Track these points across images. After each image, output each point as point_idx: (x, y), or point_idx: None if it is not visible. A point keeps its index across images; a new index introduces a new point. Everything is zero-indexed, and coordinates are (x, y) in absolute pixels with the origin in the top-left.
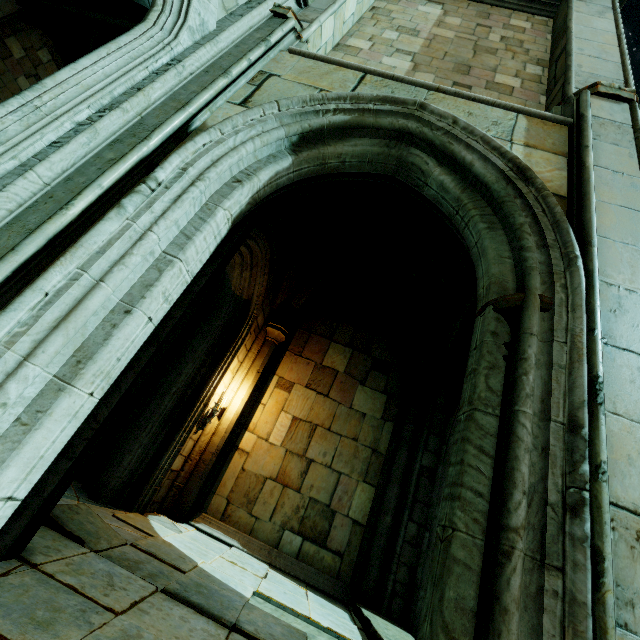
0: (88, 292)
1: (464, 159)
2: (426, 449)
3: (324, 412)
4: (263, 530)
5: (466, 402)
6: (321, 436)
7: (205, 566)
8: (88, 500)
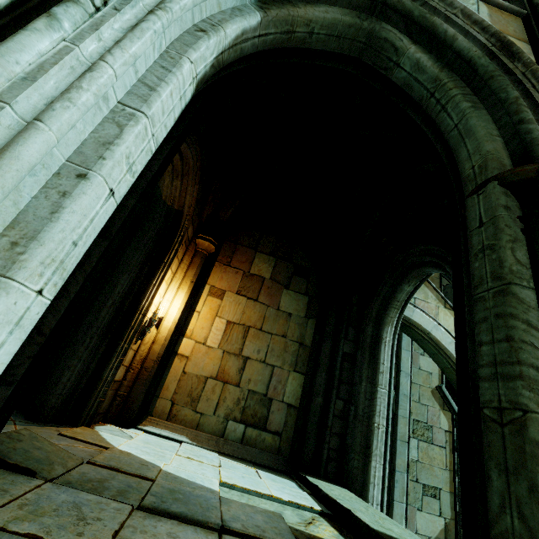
0: (17, 134)
1: (446, 32)
2: (346, 339)
3: (255, 315)
4: (208, 423)
5: (488, 279)
6: (254, 336)
7: (168, 468)
8: (26, 422)
